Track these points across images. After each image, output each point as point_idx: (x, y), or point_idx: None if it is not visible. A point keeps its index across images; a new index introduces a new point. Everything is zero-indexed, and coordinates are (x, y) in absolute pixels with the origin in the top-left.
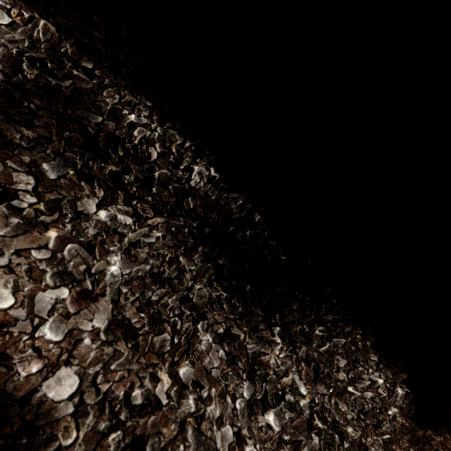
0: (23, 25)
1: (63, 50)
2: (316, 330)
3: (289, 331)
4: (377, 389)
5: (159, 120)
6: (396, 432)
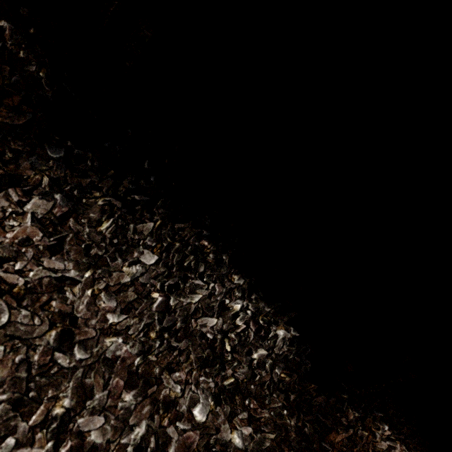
0: None
1: None
2: (99, 200)
3: (22, 176)
4: (234, 320)
5: None
6: (264, 386)
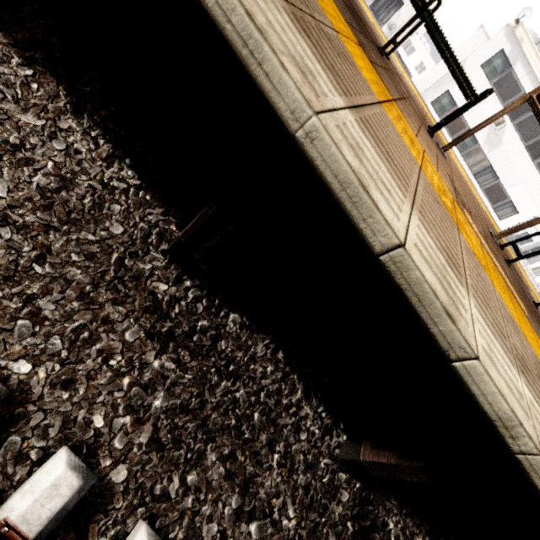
0: (350, 491)
1: (363, 495)
2: None
3: None
4: None
5: (400, 510)
6: None
